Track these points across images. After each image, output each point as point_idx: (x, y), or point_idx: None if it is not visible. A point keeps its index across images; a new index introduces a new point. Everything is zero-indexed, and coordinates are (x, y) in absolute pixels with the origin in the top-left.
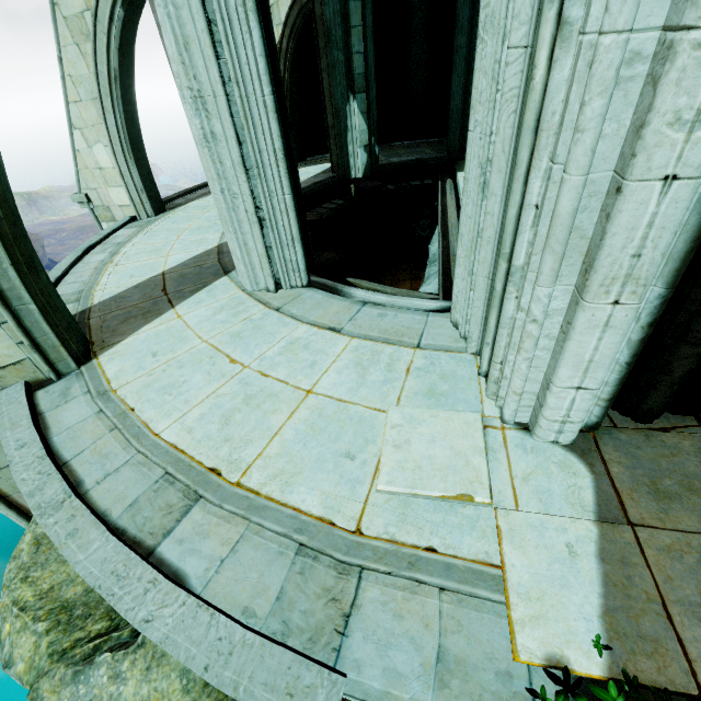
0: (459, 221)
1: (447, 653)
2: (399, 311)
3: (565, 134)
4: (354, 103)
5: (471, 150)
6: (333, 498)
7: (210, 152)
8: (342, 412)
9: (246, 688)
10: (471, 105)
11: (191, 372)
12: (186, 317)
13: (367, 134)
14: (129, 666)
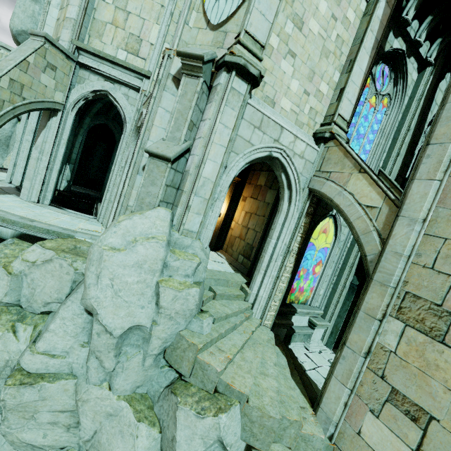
0: (103, 197)
1: (92, 237)
2: (82, 216)
3: (119, 185)
4: (68, 166)
5: (108, 185)
6: (69, 227)
7: (38, 162)
8: (69, 222)
9: (60, 231)
10: (109, 179)
11: (15, 208)
12: (1, 198)
13: (70, 177)
14: (10, 245)
